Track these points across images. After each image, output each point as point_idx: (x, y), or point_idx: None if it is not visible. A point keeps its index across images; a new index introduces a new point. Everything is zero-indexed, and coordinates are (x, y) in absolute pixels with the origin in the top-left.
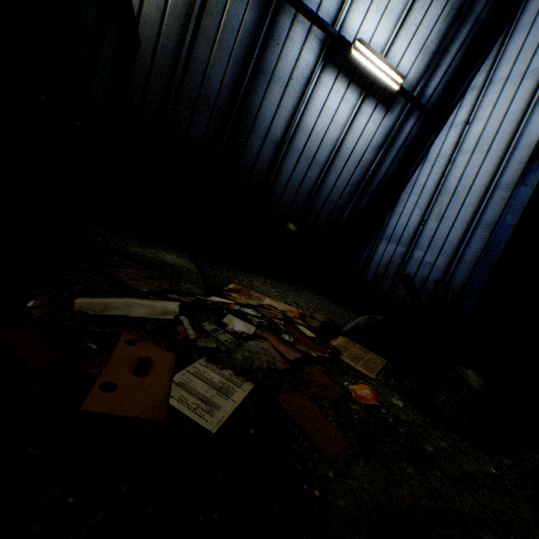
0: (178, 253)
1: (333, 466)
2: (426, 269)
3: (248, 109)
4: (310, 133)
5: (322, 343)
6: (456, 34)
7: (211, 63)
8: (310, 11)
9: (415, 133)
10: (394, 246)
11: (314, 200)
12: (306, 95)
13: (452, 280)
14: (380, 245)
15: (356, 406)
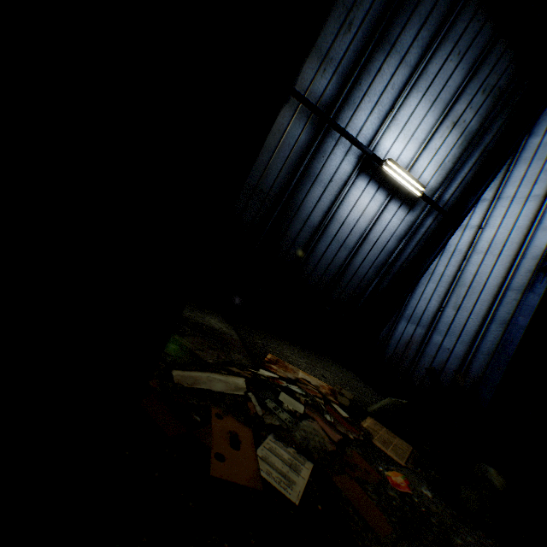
0: (218, 316)
1: (384, 545)
2: (445, 354)
3: (293, 200)
4: (343, 222)
5: (353, 423)
6: (469, 156)
7: (269, 166)
8: (352, 136)
9: (434, 228)
10: (414, 327)
11: (341, 277)
12: (342, 193)
13: (470, 368)
14: (400, 323)
15: (393, 492)
